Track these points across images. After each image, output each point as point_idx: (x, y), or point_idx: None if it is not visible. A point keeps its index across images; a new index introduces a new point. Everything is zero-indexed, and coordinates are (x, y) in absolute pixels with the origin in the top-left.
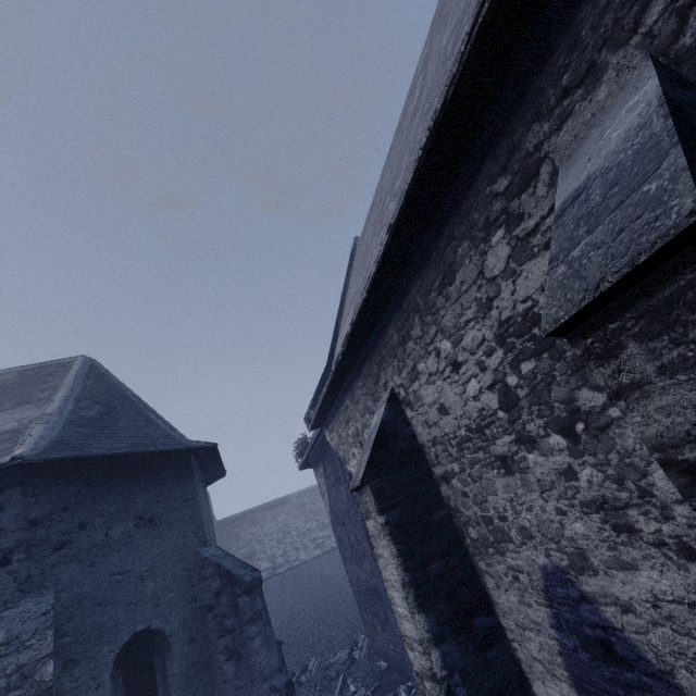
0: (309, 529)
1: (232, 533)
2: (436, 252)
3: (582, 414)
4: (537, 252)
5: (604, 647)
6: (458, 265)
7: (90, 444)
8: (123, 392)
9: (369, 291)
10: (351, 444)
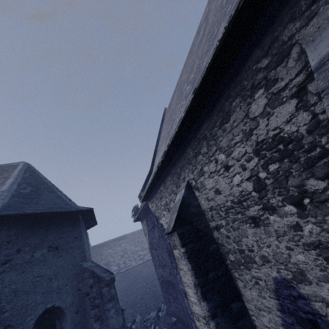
0: (136, 250)
1: (98, 252)
2: (219, 105)
3: (308, 194)
4: (285, 101)
5: (312, 324)
6: (232, 112)
7: (25, 207)
8: (44, 180)
9: (179, 127)
10: (163, 209)
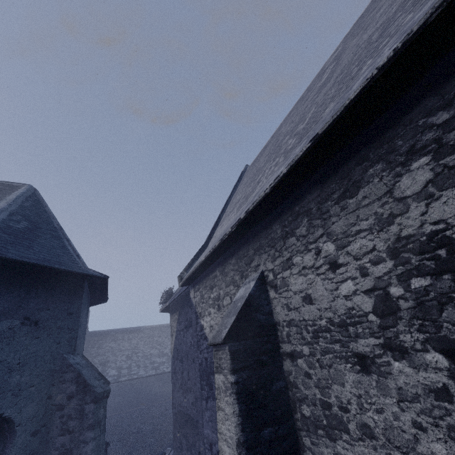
0: (151, 354)
1: (96, 343)
2: (344, 169)
3: None
4: None
5: None
6: (365, 182)
7: (8, 248)
8: (50, 218)
9: (272, 189)
10: (210, 304)
